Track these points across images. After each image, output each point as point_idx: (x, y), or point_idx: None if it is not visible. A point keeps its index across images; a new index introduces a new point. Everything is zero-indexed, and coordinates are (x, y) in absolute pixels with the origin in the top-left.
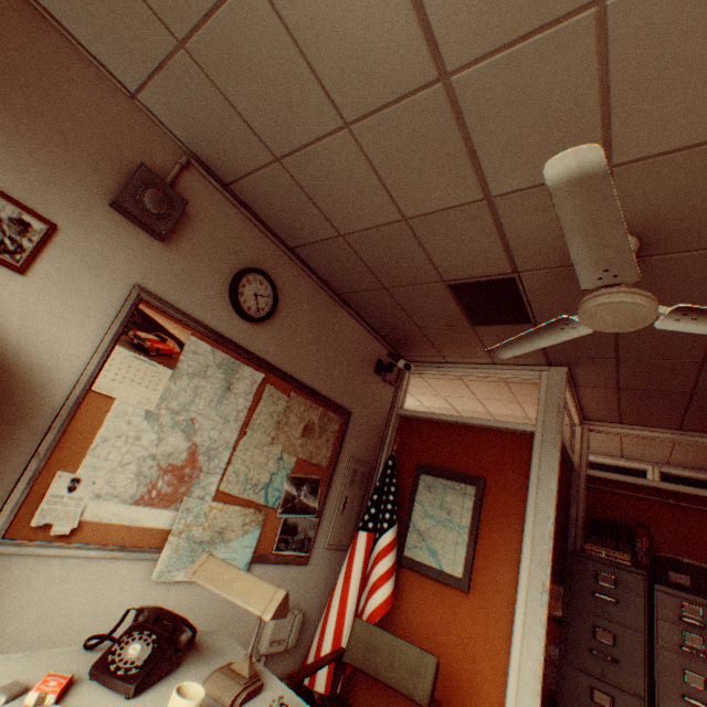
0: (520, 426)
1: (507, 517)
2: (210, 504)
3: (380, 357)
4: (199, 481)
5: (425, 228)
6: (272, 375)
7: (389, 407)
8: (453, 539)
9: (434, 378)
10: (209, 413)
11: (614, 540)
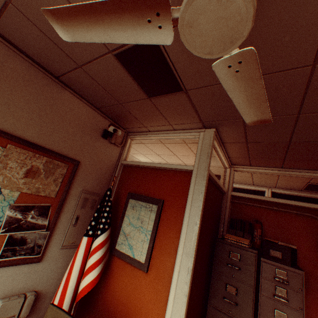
0: (186, 167)
1: (174, 224)
2: None
3: (107, 128)
4: None
5: None
6: None
7: (116, 159)
8: (142, 239)
9: (149, 143)
10: None
11: (242, 232)
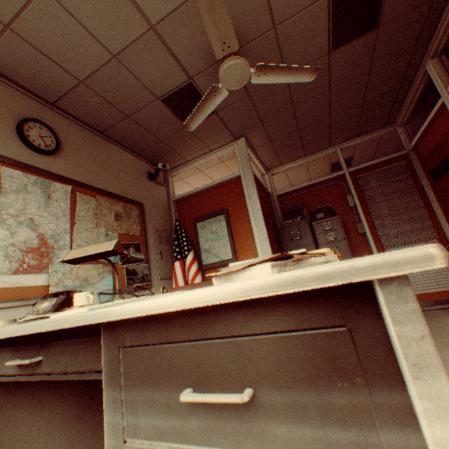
0: (234, 176)
1: (242, 220)
2: (70, 266)
3: (149, 170)
4: (55, 255)
5: (129, 60)
6: (78, 187)
7: (167, 199)
8: (223, 244)
9: (187, 177)
10: (42, 214)
11: (294, 216)
